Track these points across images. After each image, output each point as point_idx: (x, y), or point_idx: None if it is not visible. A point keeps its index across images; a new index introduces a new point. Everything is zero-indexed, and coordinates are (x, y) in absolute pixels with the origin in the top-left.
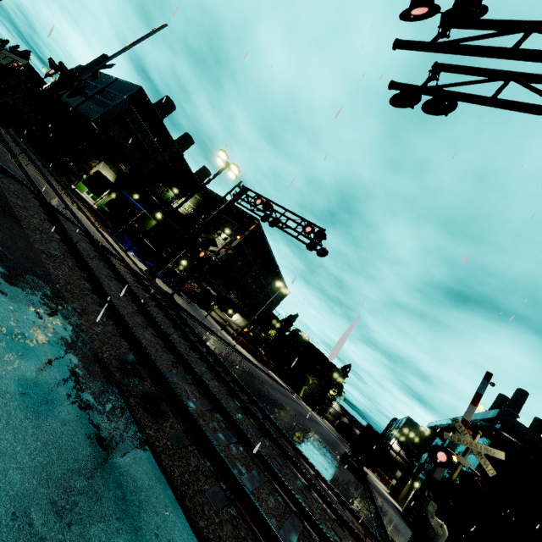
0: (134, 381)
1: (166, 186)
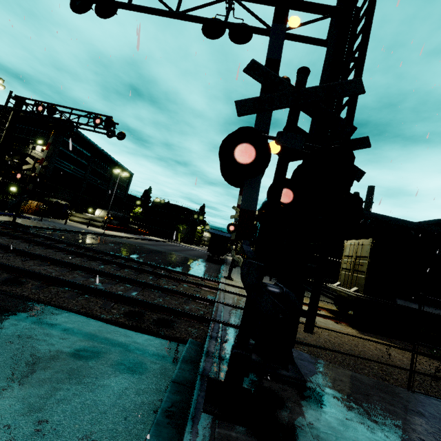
0: None
1: None
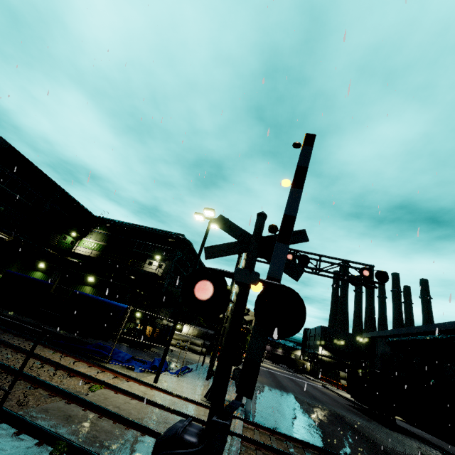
0: None
1: (61, 234)
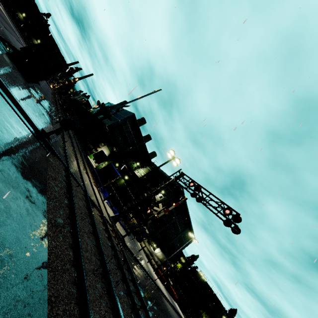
0: None
1: (133, 161)
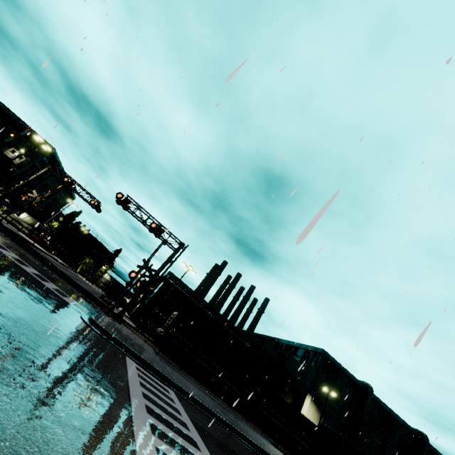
0: (45, 268)
1: None
